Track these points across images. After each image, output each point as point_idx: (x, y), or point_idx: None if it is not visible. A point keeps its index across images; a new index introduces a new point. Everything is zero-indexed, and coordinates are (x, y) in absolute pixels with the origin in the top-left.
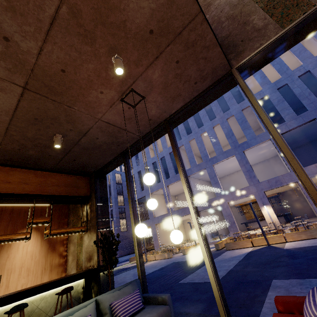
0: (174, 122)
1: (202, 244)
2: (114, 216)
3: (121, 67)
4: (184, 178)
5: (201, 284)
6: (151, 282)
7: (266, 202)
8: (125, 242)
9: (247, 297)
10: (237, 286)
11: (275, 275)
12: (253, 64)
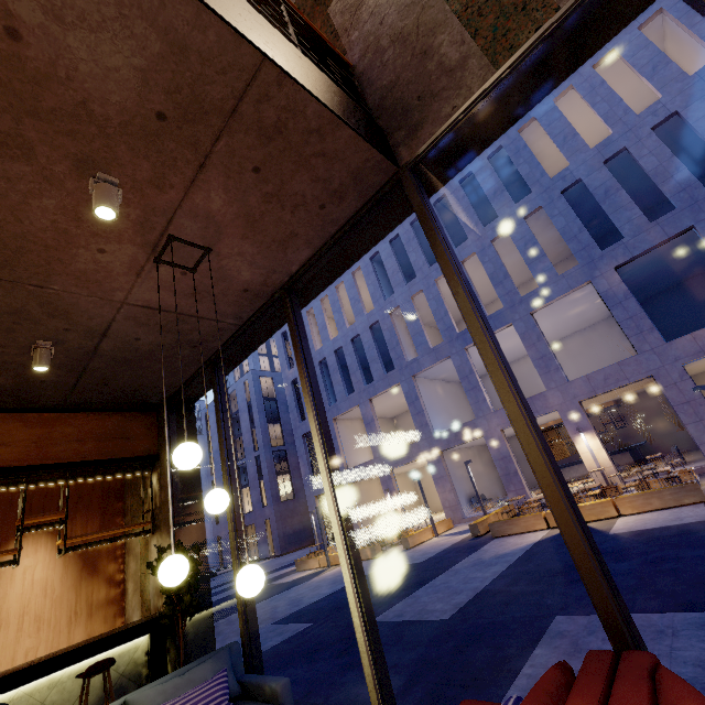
0: (307, 289)
1: (347, 575)
2: (263, 469)
3: (106, 203)
4: (315, 423)
5: (413, 625)
6: (320, 620)
7: (584, 425)
8: (292, 523)
9: (490, 660)
10: (480, 631)
11: (565, 603)
12: (449, 152)
